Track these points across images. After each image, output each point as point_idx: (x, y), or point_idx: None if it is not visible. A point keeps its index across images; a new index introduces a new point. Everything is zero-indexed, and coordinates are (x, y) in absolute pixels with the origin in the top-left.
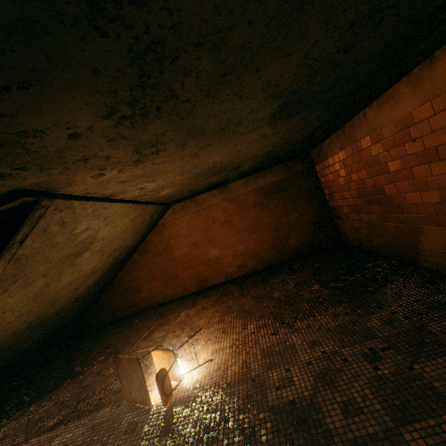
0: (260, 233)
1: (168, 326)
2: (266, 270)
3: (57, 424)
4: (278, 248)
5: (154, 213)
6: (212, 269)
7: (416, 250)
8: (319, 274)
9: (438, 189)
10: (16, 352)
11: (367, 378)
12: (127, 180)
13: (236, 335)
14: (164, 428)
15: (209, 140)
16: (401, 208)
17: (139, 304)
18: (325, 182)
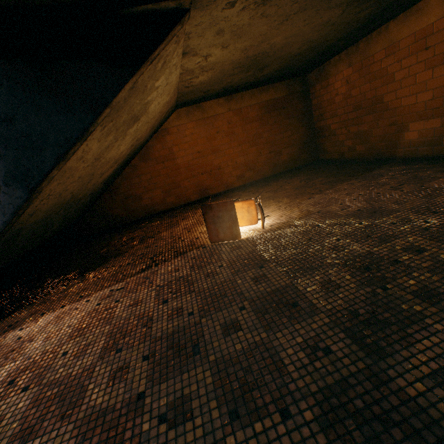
0: (259, 147)
1: (192, 218)
2: (261, 182)
3: (145, 269)
4: (272, 162)
5: (169, 110)
6: (213, 179)
7: (396, 145)
8: (316, 175)
9: (433, 89)
10: (42, 236)
11: (399, 194)
12: (222, 32)
13: (276, 205)
14: (268, 240)
15: (313, 1)
16: (395, 112)
17: (139, 212)
18: (318, 104)
